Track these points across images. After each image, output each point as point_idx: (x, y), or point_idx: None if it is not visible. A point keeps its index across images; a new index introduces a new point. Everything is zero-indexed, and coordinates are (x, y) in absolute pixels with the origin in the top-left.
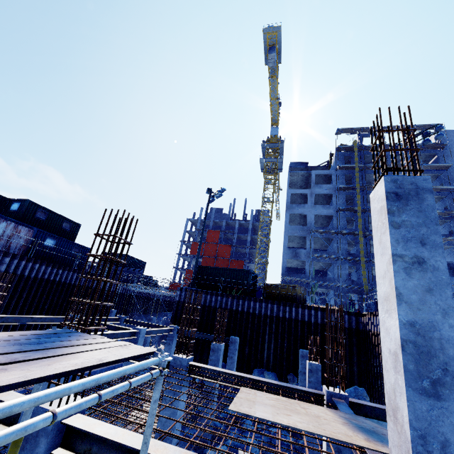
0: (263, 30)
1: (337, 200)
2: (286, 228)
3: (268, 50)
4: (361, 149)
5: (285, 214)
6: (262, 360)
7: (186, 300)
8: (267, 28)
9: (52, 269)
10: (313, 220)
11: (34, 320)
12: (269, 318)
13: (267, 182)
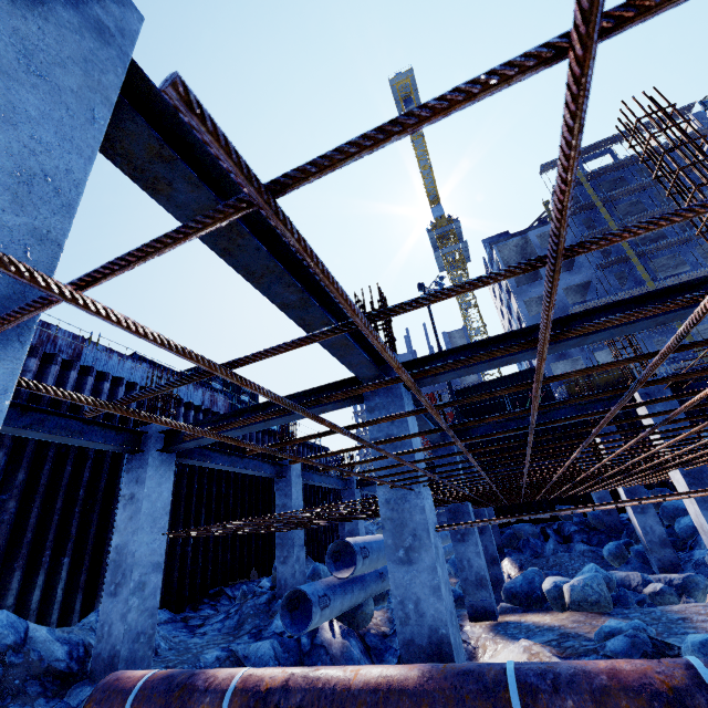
0: (389, 82)
1: (586, 257)
2: (527, 321)
3: (403, 105)
4: (589, 178)
5: (516, 304)
6: None
7: None
8: (394, 78)
9: (274, 440)
10: (565, 297)
11: (322, 480)
12: None
13: (455, 282)
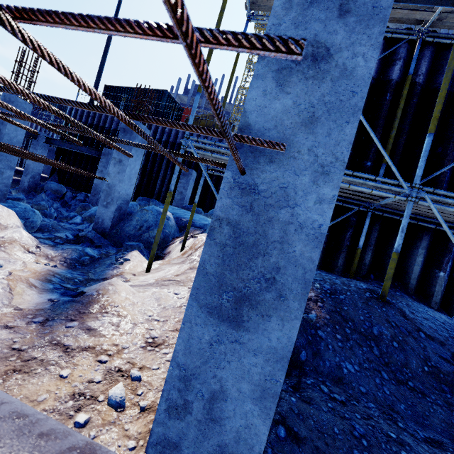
0: None
1: None
2: None
3: None
4: None
5: None
6: (155, 191)
7: (77, 118)
8: None
9: None
10: None
11: None
12: (171, 145)
13: None
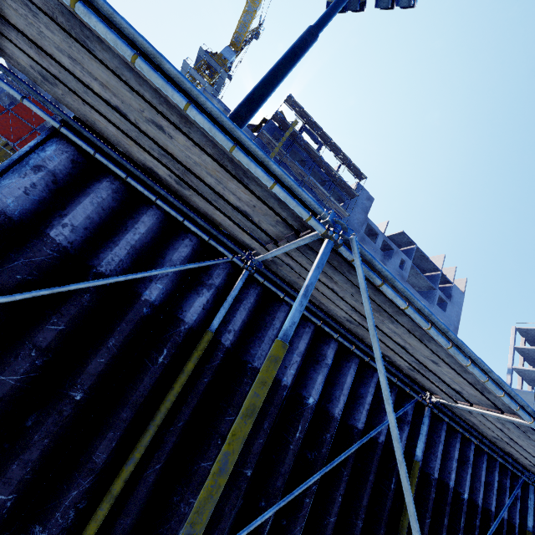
0: None
1: None
2: None
3: None
4: (295, 138)
5: None
6: None
7: None
8: None
9: None
10: None
11: None
12: None
13: None
